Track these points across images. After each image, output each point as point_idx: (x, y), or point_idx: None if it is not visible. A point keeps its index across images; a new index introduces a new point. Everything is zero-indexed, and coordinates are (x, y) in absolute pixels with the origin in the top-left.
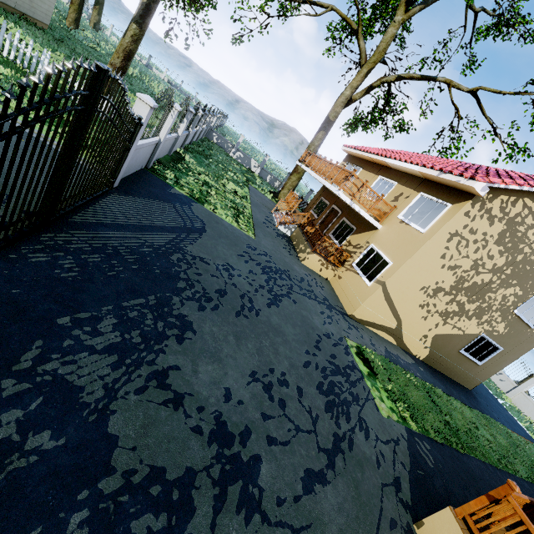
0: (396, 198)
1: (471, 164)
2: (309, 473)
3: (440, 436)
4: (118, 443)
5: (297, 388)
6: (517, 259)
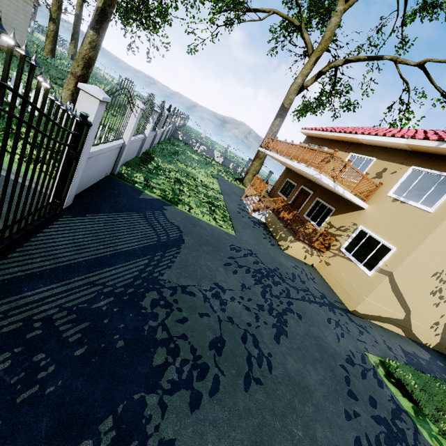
0: (379, 174)
1: None
2: None
3: None
4: None
5: None
6: None
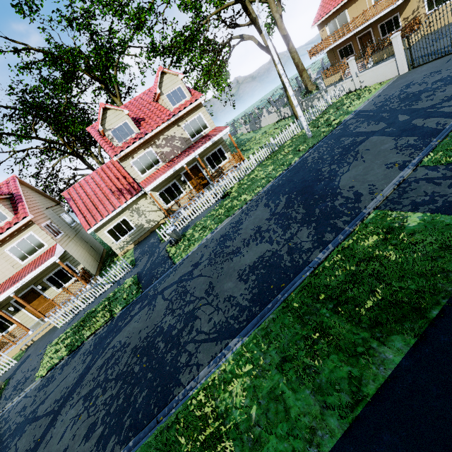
0: None
1: None
2: None
3: None
4: None
5: None
6: None
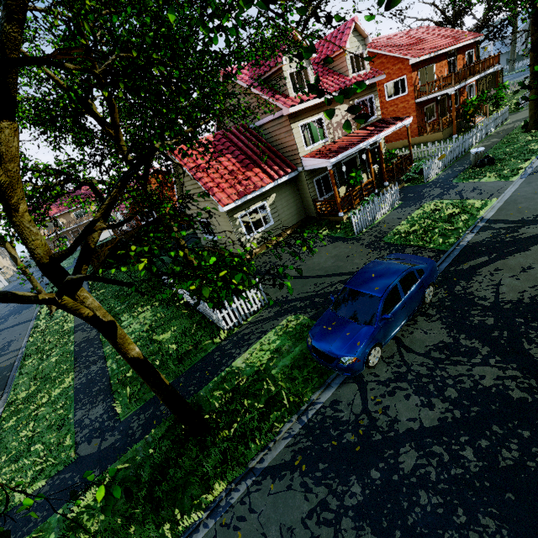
0: None
1: None
2: None
3: None
4: None
5: None
6: None
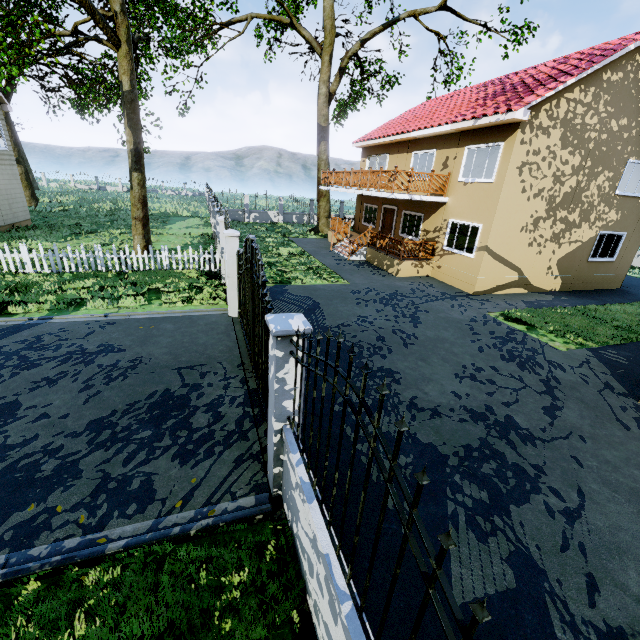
0: (445, 164)
1: (491, 86)
2: (546, 409)
3: (619, 339)
4: (434, 445)
5: (490, 368)
6: (590, 148)
